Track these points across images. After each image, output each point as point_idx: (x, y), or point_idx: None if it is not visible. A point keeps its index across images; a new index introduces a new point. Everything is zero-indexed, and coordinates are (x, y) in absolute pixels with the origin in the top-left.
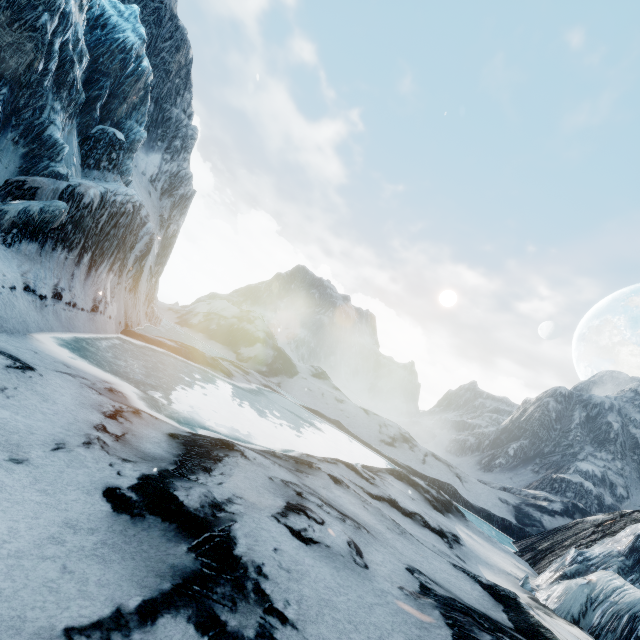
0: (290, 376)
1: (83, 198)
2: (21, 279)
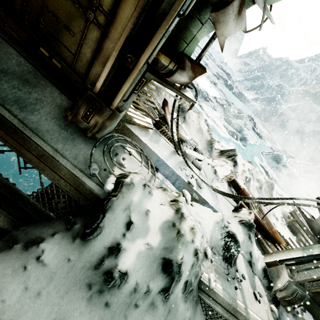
0: None
1: None
2: None
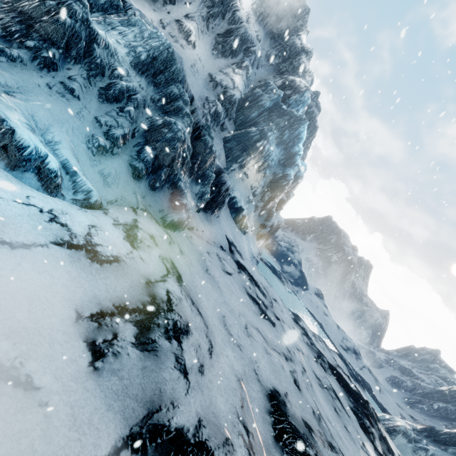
0: (303, 289)
1: (273, 226)
2: (258, 251)
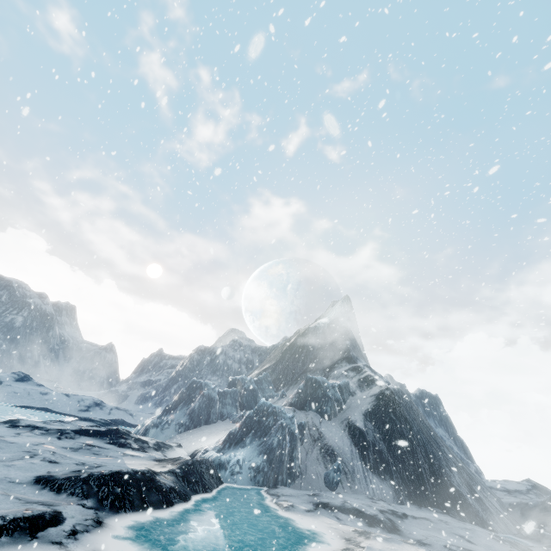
0: None
1: None
2: None
